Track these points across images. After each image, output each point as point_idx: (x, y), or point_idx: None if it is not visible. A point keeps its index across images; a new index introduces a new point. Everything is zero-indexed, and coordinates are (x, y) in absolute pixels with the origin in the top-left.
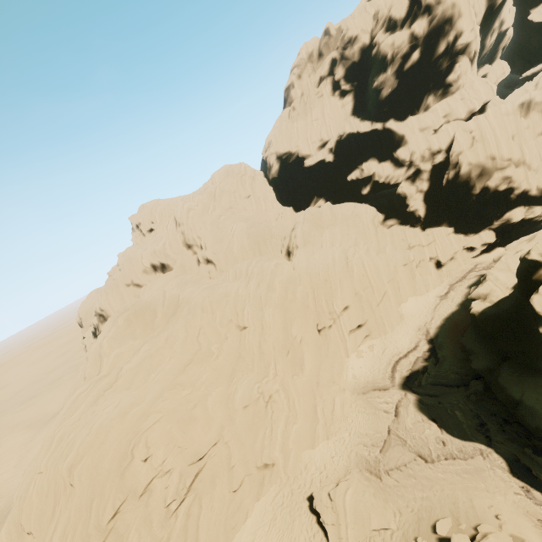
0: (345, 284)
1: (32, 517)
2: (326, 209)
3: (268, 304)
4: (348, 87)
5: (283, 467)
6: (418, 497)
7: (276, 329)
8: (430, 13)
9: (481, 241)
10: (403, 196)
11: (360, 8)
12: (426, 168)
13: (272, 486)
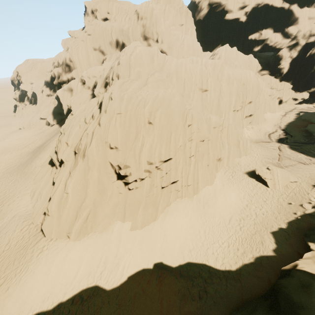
0: (255, 88)
1: (118, 137)
2: (234, 50)
3: (222, 81)
4: None
5: (227, 162)
6: (307, 173)
7: (227, 96)
8: None
9: (302, 96)
10: (280, 57)
11: None
12: (302, 43)
13: (221, 169)
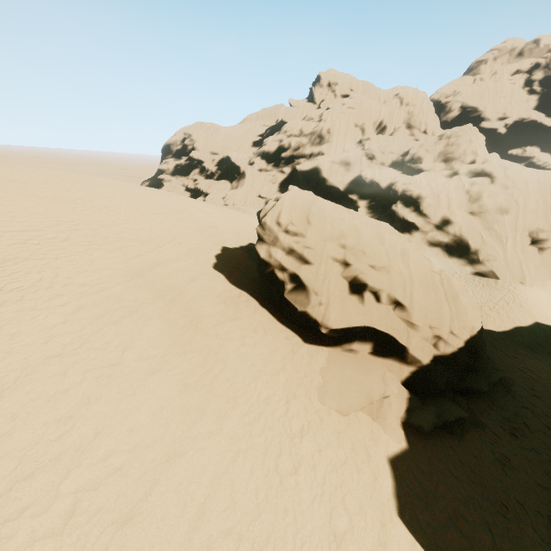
0: None
1: (539, 200)
2: None
3: None
4: (539, 90)
5: None
6: None
7: None
8: None
9: None
10: None
11: None
12: None
13: None
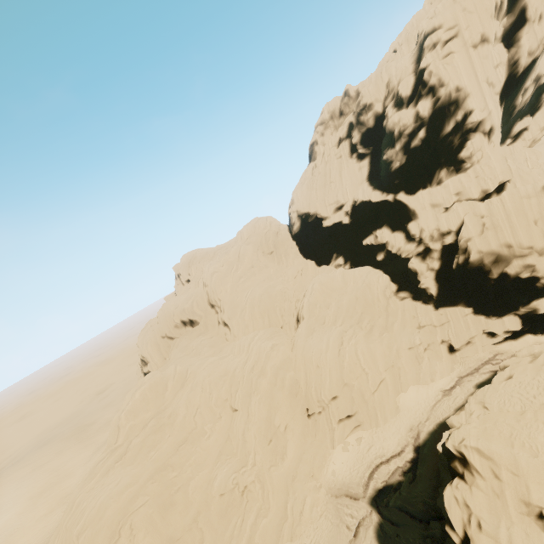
0: (334, 374)
1: None
2: (338, 276)
3: (258, 390)
4: (364, 151)
5: None
6: None
7: (260, 419)
8: (434, 94)
9: (503, 328)
10: (414, 271)
11: (377, 72)
12: (436, 247)
13: None
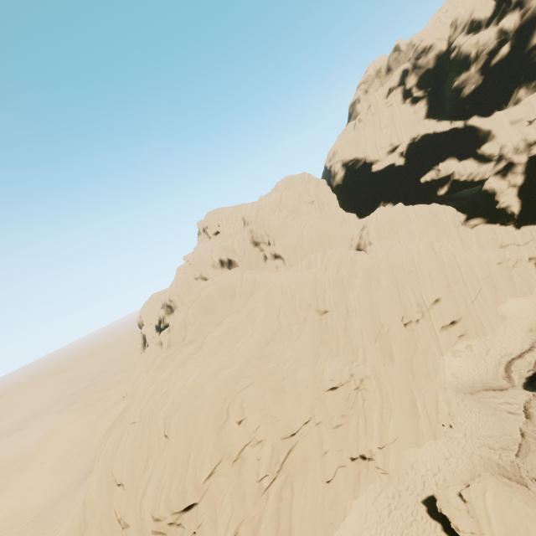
0: (435, 274)
1: (125, 466)
2: (398, 209)
3: (351, 289)
4: (421, 94)
5: (382, 464)
6: None
7: (362, 313)
8: (522, 7)
9: None
10: (491, 192)
11: (433, 22)
12: (520, 160)
13: (370, 485)
